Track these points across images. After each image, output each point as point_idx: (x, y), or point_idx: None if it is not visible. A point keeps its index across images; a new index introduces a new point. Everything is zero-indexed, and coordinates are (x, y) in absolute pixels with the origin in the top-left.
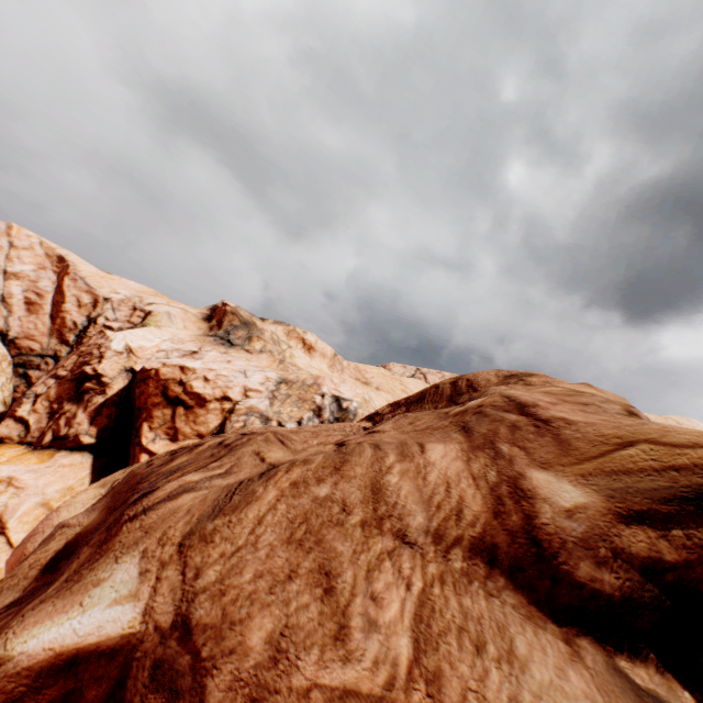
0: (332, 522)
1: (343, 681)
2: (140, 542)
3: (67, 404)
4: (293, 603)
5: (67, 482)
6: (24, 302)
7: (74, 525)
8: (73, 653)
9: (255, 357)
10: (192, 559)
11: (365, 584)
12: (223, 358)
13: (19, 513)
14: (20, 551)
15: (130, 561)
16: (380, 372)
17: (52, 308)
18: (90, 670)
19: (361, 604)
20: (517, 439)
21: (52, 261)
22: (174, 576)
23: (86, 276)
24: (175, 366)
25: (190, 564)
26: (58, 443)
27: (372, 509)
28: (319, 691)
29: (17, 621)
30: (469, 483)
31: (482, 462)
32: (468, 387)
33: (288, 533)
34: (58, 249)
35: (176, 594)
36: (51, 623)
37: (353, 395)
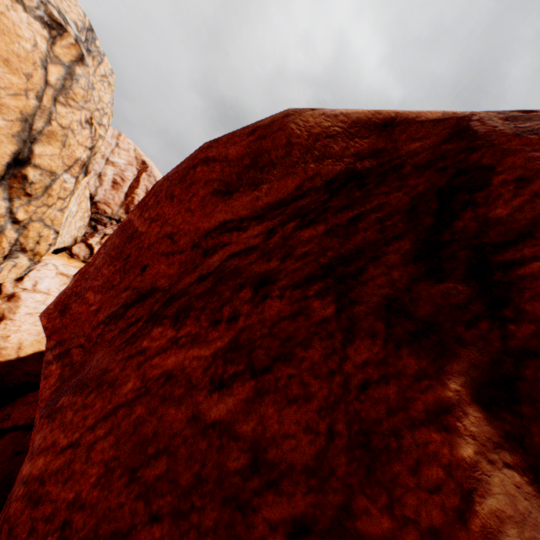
0: None
1: None
2: None
3: None
4: None
5: None
6: (112, 181)
7: None
8: (389, 116)
9: None
10: None
11: None
12: None
13: None
14: None
15: None
16: None
17: (128, 189)
18: (407, 132)
19: None
20: None
21: (137, 162)
22: None
23: (157, 176)
24: None
25: None
26: None
27: None
28: None
29: None
30: None
31: None
32: None
33: None
34: (144, 156)
35: None
36: None
37: None
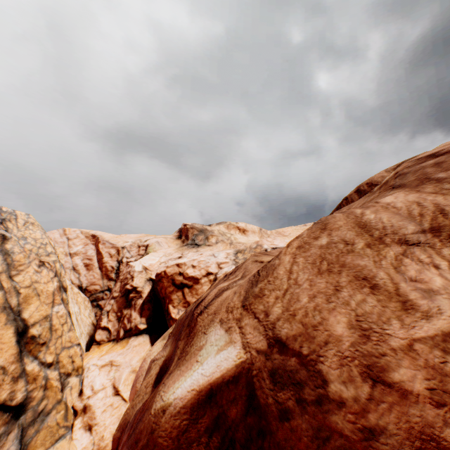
0: (343, 253)
1: (437, 329)
2: (213, 319)
3: (124, 311)
4: (351, 302)
5: (140, 355)
6: (84, 266)
7: (159, 358)
8: (208, 388)
9: (214, 247)
10: (257, 309)
11: (399, 276)
12: (197, 254)
13: (122, 380)
14: (134, 390)
15: (214, 329)
16: (293, 229)
17: (98, 263)
18: (224, 397)
19: (408, 286)
20: (447, 167)
21: (89, 239)
22: (250, 322)
23: (108, 239)
24: (173, 265)
25: (257, 311)
26: (128, 334)
27: (368, 236)
28: (419, 344)
29: (161, 387)
30: (433, 196)
31: (431, 187)
32: (370, 186)
33: (315, 270)
34: (90, 232)
35: (259, 329)
36: (183, 378)
37: (284, 244)
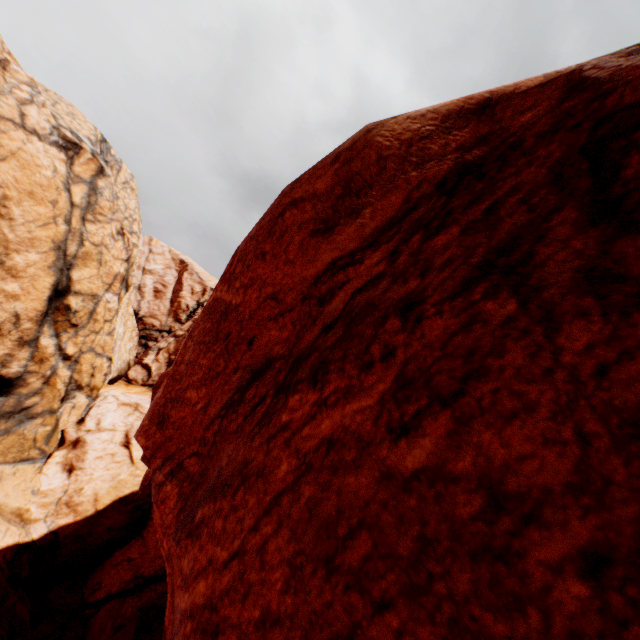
0: None
1: None
2: None
3: None
4: None
5: None
6: (153, 290)
7: None
8: (483, 98)
9: None
10: None
11: None
12: None
13: None
14: None
15: None
16: None
17: (172, 294)
18: (511, 107)
19: None
20: None
21: (175, 263)
22: None
23: (199, 272)
24: None
25: None
26: None
27: None
28: None
29: None
30: None
31: None
32: None
33: None
34: (181, 255)
35: None
36: None
37: None
